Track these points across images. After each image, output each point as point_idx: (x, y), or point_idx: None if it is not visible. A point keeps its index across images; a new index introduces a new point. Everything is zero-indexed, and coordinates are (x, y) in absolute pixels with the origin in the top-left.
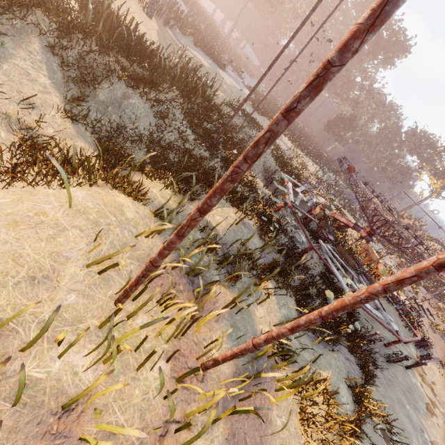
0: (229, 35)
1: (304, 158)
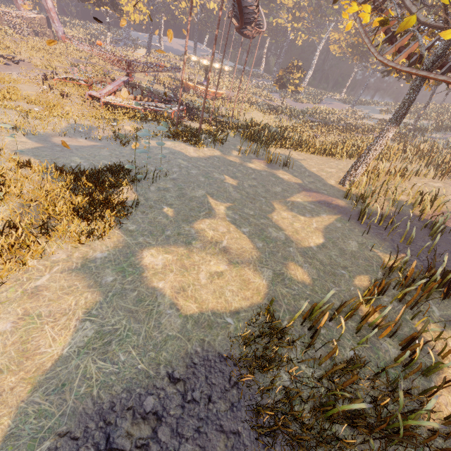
0: None
1: None
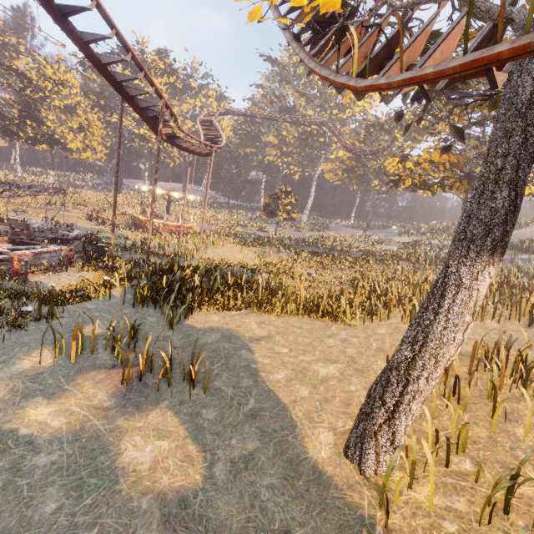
0: None
1: None
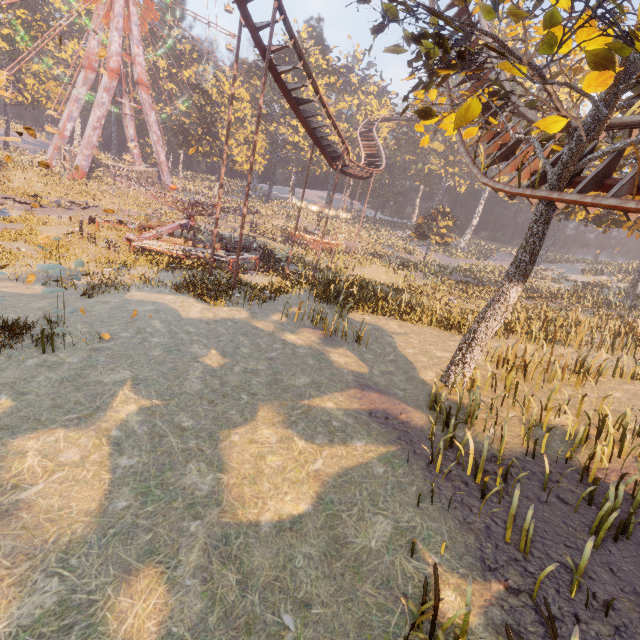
0: None
1: None
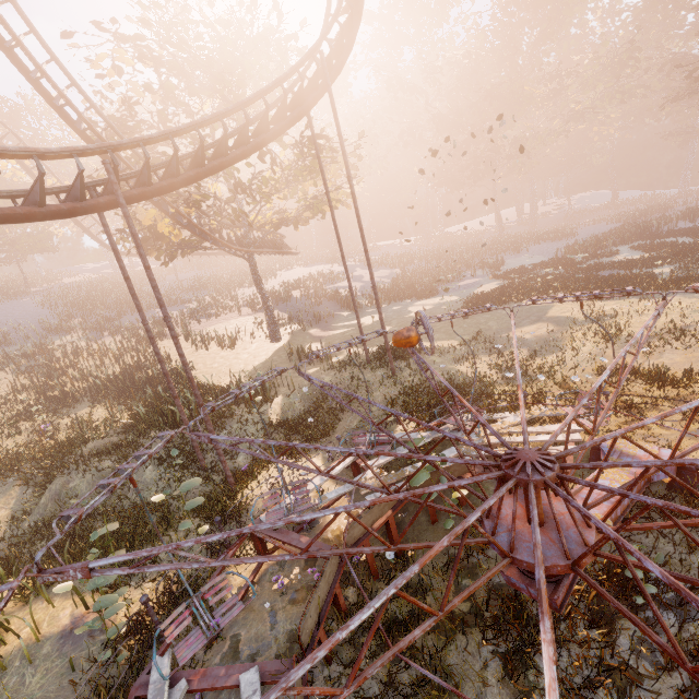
0: (500, 229)
1: (639, 306)
